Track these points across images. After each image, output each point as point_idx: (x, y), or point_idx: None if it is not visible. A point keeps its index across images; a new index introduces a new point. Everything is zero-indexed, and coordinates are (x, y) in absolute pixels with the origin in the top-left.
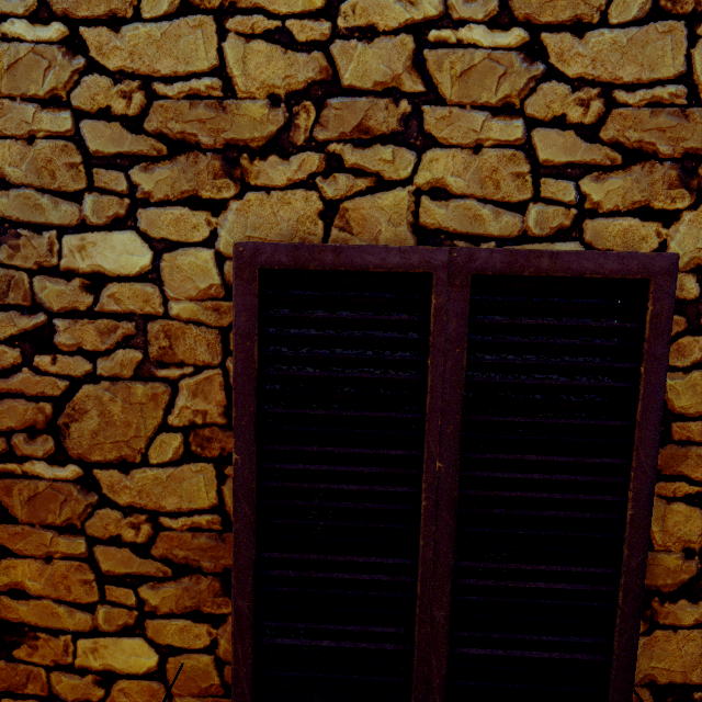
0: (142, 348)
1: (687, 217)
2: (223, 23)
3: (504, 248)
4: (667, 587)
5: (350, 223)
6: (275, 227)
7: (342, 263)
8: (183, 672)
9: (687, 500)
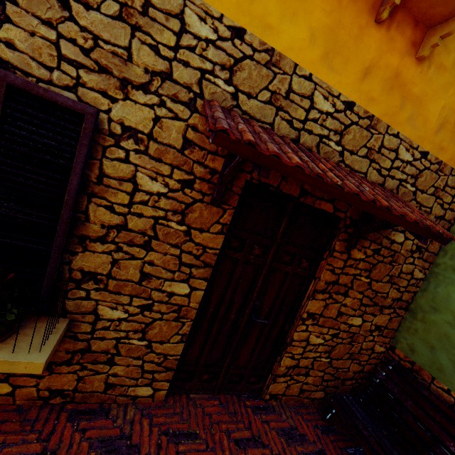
0: None
1: (121, 103)
2: None
3: (23, 78)
4: (93, 237)
5: None
6: None
7: None
8: None
9: (106, 207)
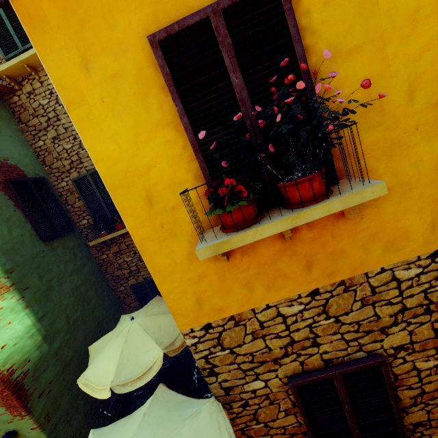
0: (269, 399)
1: (386, 339)
2: (264, 338)
3: (346, 368)
4: (408, 405)
5: (307, 364)
6: (290, 369)
7: (313, 381)
8: None
9: (406, 389)
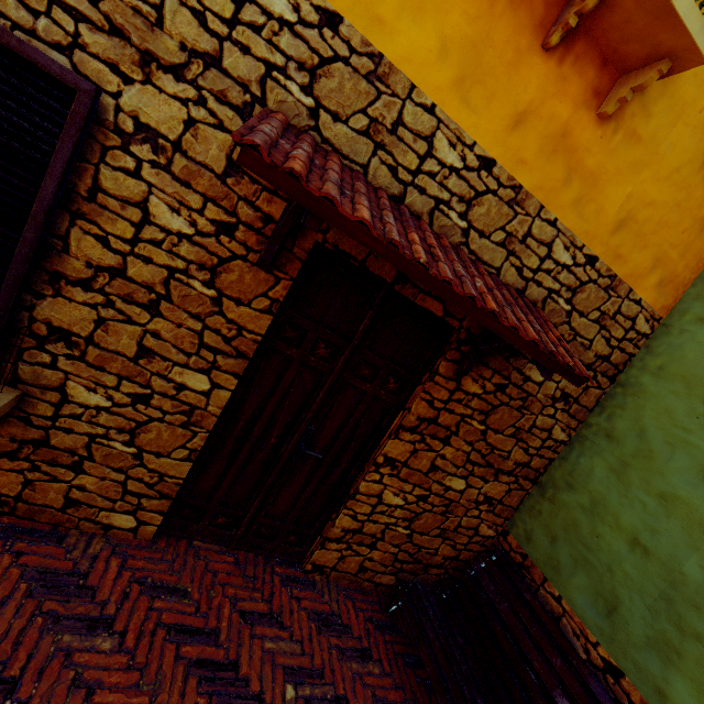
0: None
1: (138, 87)
2: None
3: None
4: (73, 278)
5: None
6: None
7: None
8: None
9: (96, 238)
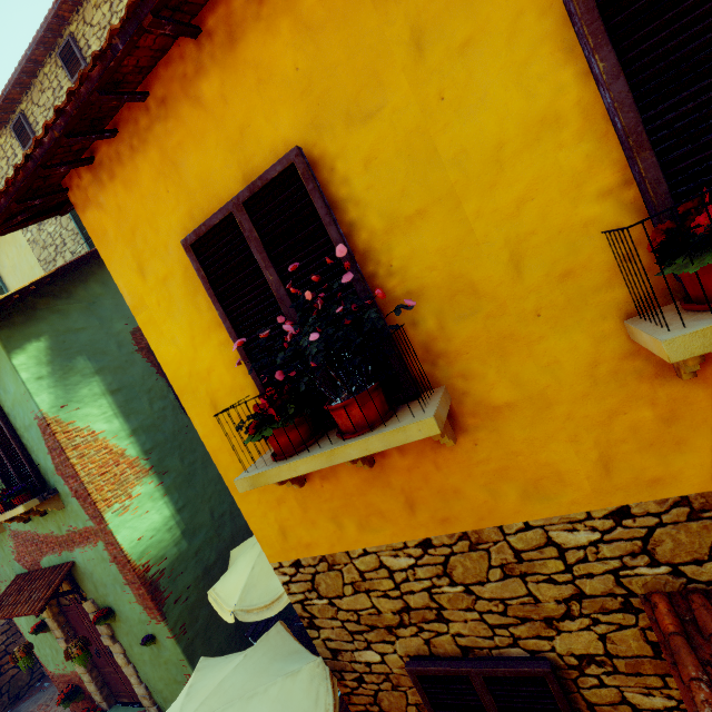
0: (390, 681)
1: (558, 637)
2: (368, 594)
3: (487, 668)
4: None
5: (435, 645)
6: (412, 647)
7: (439, 673)
8: None
9: None
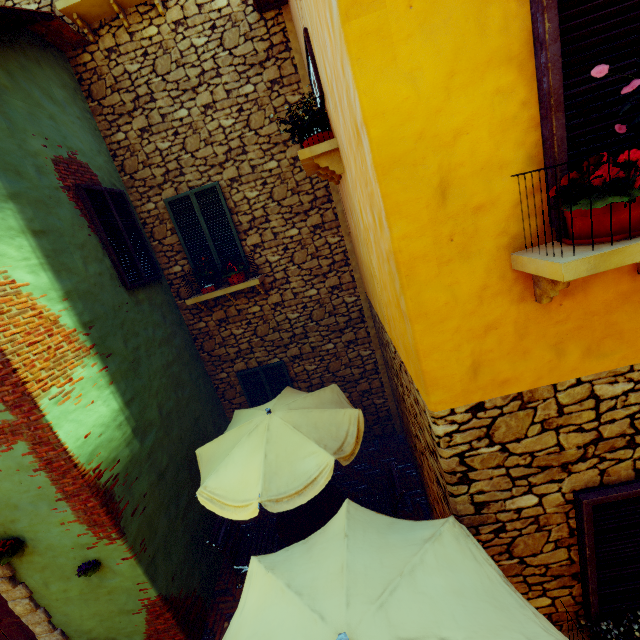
0: (537, 523)
1: None
2: (557, 431)
3: None
4: None
5: (610, 474)
6: (582, 481)
7: (621, 498)
8: (560, 602)
9: None
